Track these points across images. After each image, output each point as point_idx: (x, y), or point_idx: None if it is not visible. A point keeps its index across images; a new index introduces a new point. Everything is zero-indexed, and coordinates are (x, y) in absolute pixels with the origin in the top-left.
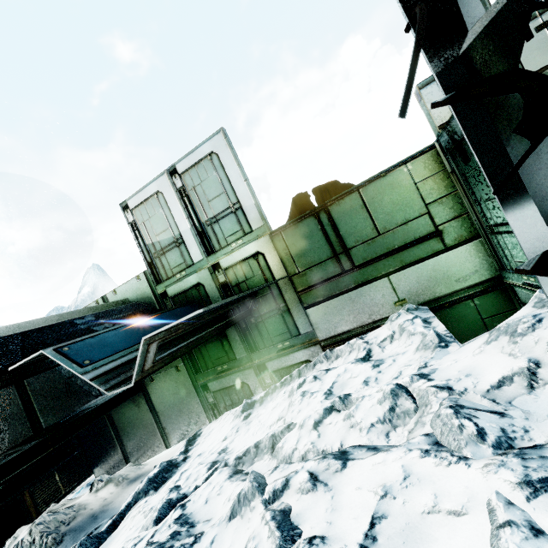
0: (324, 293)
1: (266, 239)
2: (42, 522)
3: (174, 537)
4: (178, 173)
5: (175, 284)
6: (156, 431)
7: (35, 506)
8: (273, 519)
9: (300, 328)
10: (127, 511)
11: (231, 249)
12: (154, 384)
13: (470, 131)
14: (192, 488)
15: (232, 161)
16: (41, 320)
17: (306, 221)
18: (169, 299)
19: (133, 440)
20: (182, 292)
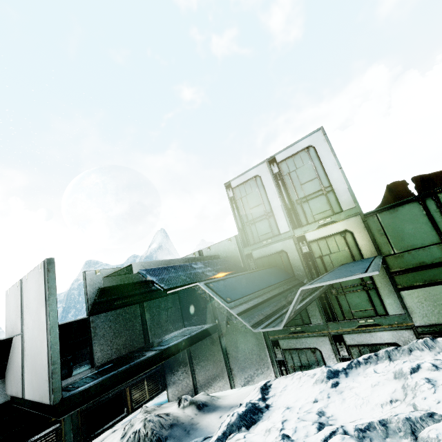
0: (426, 278)
1: (357, 219)
2: (151, 420)
3: None
4: (276, 162)
5: (260, 249)
6: (224, 369)
7: (131, 402)
8: None
9: (388, 308)
10: (224, 439)
11: (318, 225)
12: (229, 329)
13: None
14: None
15: (328, 152)
16: (172, 261)
17: (408, 206)
18: (252, 260)
19: (203, 371)
20: (266, 256)
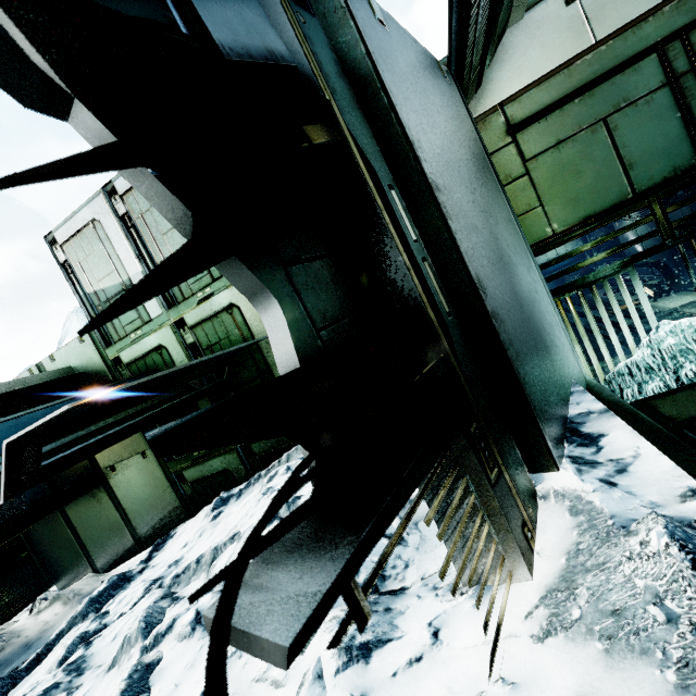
0: None
1: None
2: None
3: (48, 692)
4: (119, 194)
5: (129, 347)
6: (125, 531)
7: None
8: (129, 678)
9: None
10: (57, 641)
11: (198, 300)
12: (117, 475)
13: (162, 209)
14: (116, 616)
15: None
16: None
17: None
18: (124, 366)
19: (98, 544)
20: (141, 357)
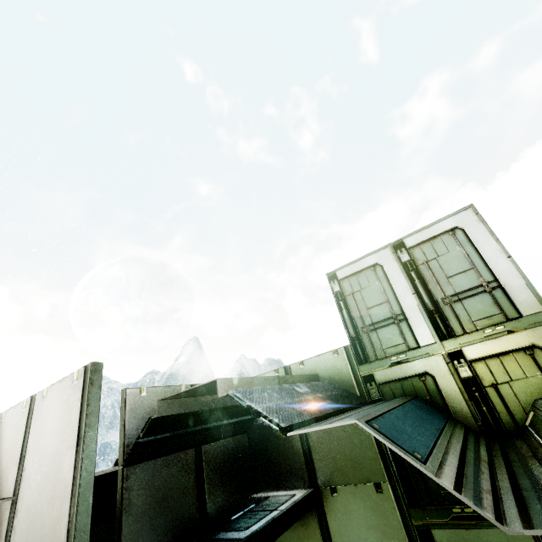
0: None
1: None
2: None
3: None
4: (405, 247)
5: (387, 368)
6: None
7: None
8: None
9: None
10: None
11: (484, 336)
12: (336, 501)
13: None
14: None
15: (486, 236)
16: (266, 379)
17: None
18: (375, 385)
19: None
20: (397, 379)
